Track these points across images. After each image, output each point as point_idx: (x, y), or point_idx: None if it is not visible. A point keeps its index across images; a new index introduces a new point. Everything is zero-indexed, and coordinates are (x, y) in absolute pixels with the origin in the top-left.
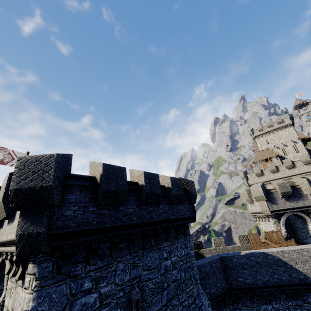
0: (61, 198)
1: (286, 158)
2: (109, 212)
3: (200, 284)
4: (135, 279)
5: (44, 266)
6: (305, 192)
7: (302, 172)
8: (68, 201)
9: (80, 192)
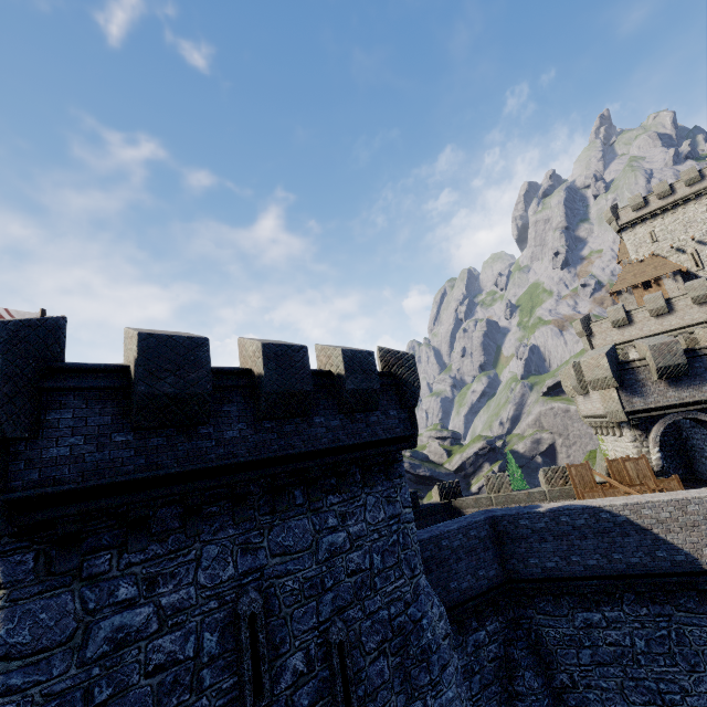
0: (31, 422)
1: (702, 276)
2: (170, 442)
3: (437, 571)
4: (251, 575)
5: (16, 561)
6: None
7: None
8: (54, 426)
9: (88, 404)
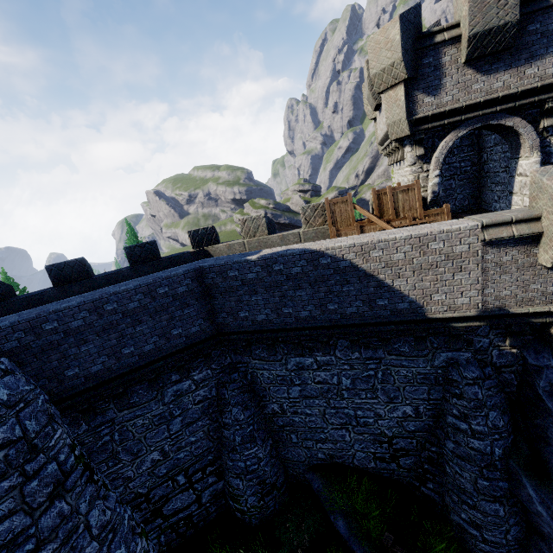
0: None
1: None
2: None
3: (97, 340)
4: None
5: None
6: None
7: None
8: None
9: None
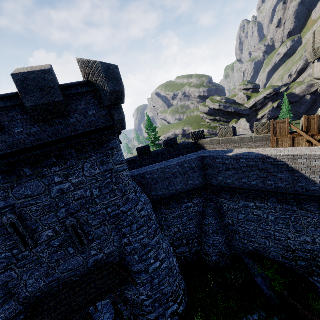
0: None
1: None
2: None
3: (162, 183)
4: (7, 208)
5: None
6: None
7: None
8: None
9: None
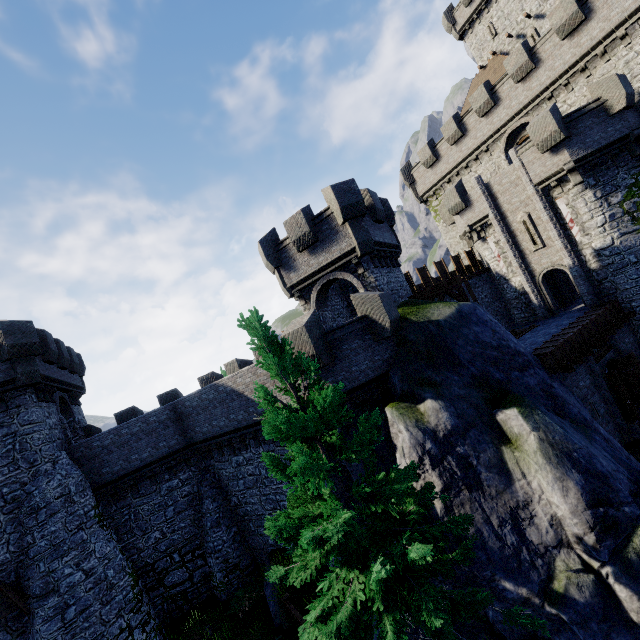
0: None
1: None
2: None
3: (118, 451)
4: None
5: None
6: (339, 221)
7: (514, 112)
8: None
9: None
